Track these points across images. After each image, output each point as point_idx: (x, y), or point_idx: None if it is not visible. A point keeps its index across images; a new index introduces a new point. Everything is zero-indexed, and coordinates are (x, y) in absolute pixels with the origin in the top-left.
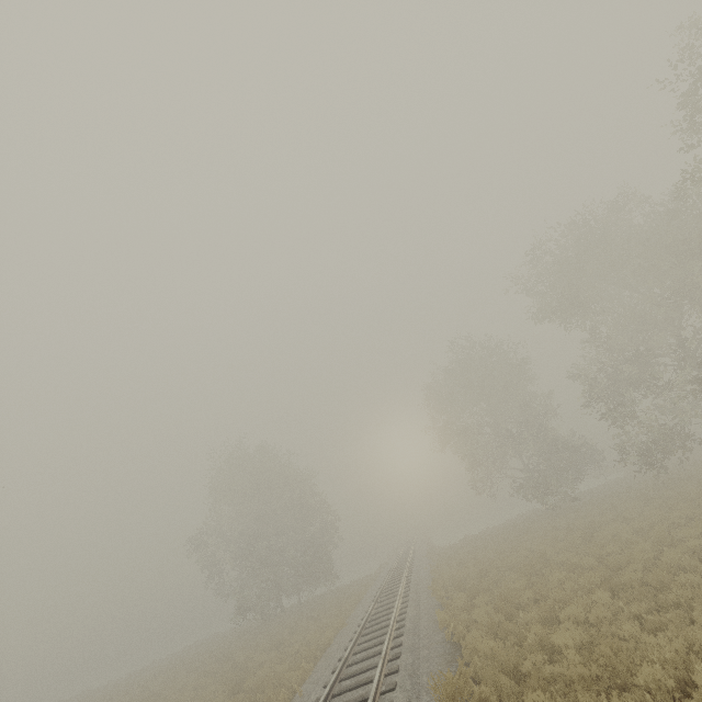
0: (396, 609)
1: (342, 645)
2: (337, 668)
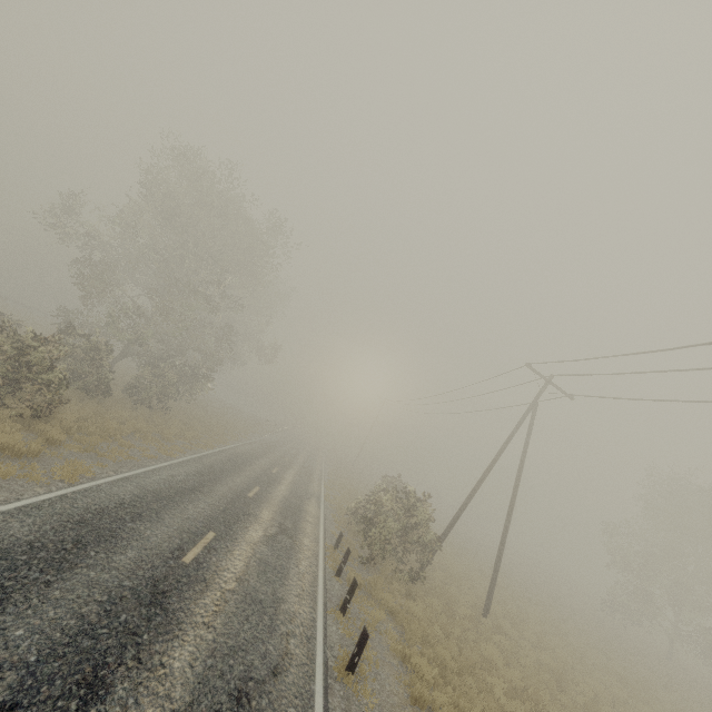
0: None
1: None
2: None
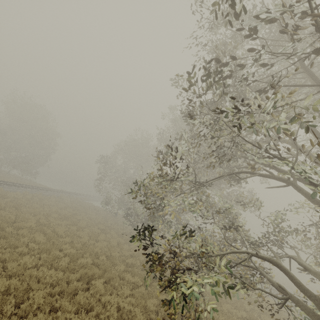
0: None
1: None
2: None
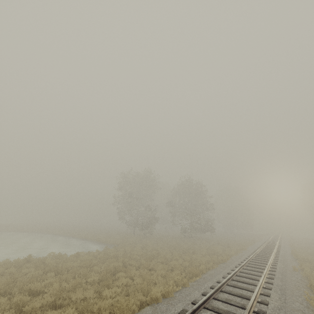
0: (278, 239)
1: (265, 240)
2: (266, 241)
